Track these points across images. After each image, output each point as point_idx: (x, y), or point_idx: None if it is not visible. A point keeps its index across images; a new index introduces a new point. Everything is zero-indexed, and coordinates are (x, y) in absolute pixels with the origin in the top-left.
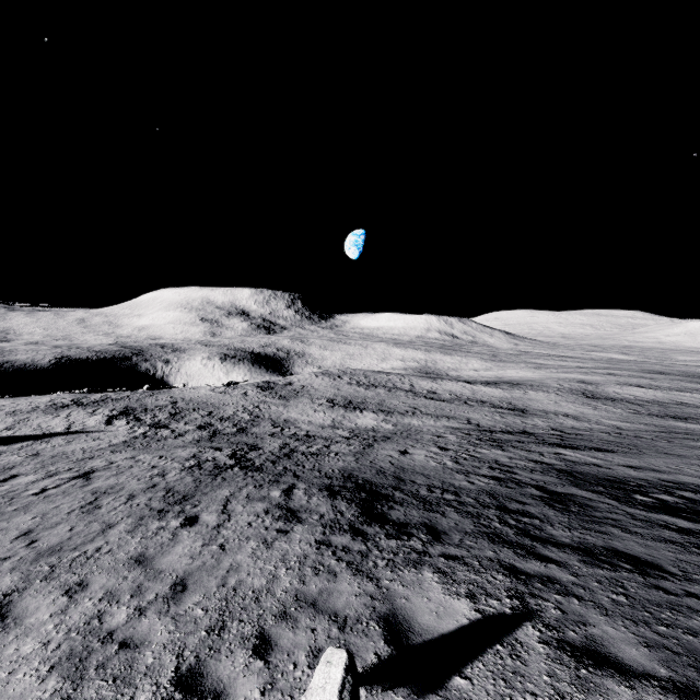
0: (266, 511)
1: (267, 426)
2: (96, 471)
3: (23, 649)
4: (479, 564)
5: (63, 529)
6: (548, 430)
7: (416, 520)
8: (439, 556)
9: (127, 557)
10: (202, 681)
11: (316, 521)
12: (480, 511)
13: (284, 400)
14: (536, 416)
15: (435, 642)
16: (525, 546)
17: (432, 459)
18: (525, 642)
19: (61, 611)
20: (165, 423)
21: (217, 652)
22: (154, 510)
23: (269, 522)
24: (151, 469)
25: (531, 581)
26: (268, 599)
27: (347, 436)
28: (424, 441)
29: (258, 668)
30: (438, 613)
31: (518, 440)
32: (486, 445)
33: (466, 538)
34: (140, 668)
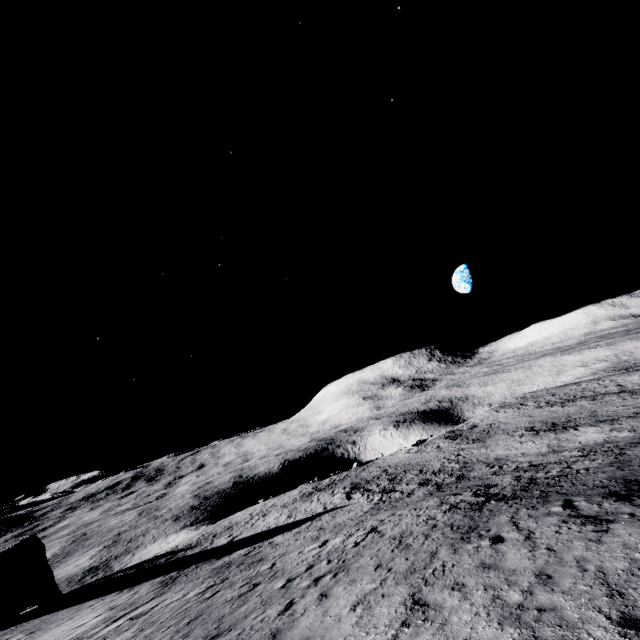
0: (562, 521)
1: (482, 468)
2: (378, 527)
3: (463, 617)
4: None
5: (401, 560)
6: None
7: None
8: None
9: (472, 566)
10: None
11: (629, 518)
12: None
13: (480, 442)
14: None
15: None
16: None
17: None
18: None
19: (464, 598)
20: (390, 488)
21: (634, 607)
22: (455, 538)
23: (576, 527)
24: (418, 517)
25: None
26: None
27: (580, 455)
28: None
29: None
30: None
31: None
32: None
33: None
34: (573, 620)
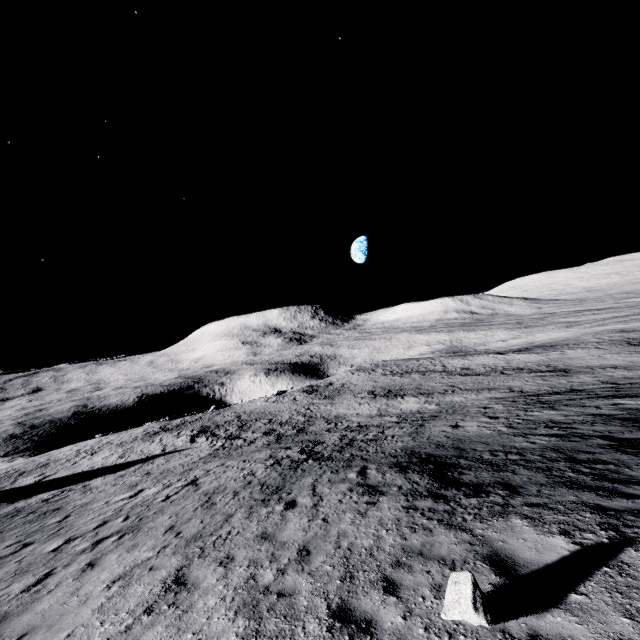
0: (350, 489)
1: (321, 423)
2: (200, 478)
3: (209, 603)
4: (564, 507)
5: (196, 522)
6: (598, 384)
7: (488, 480)
8: (521, 505)
9: (253, 535)
10: (352, 614)
11: (396, 492)
12: (549, 465)
13: (330, 399)
14: (581, 373)
15: (543, 571)
16: (606, 488)
17: (485, 428)
18: (631, 563)
19: (223, 577)
20: (236, 435)
21: (354, 593)
22: (258, 500)
23: (356, 497)
24: (241, 471)
25: (621, 515)
26: (380, 554)
27: (396, 421)
28: (472, 414)
29: (393, 602)
30: (536, 549)
31: (569, 398)
32: (535, 408)
33: (543, 489)
34: (300, 609)
